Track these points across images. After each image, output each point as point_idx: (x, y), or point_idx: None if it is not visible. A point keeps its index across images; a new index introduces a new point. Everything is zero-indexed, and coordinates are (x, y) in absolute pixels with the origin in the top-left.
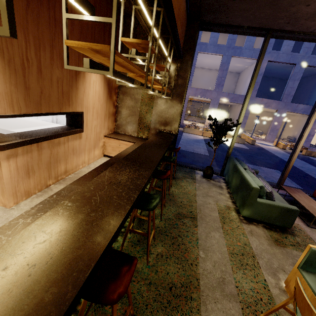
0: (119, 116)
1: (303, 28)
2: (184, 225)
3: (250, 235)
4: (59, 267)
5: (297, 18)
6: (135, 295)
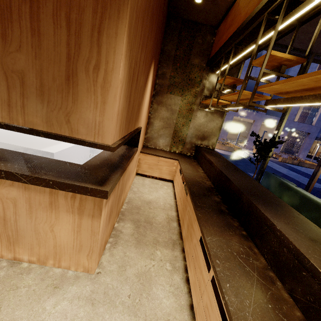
0: (150, 128)
1: None
2: None
3: None
4: None
5: None
6: None
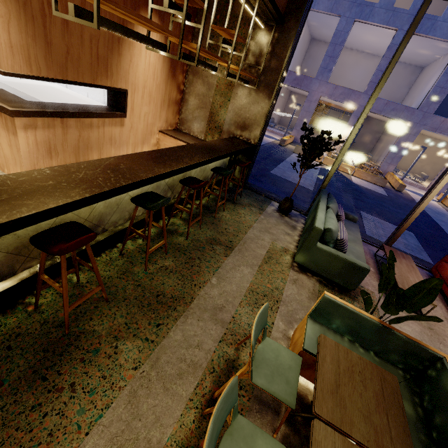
0: (185, 106)
1: None
2: (213, 251)
3: (291, 282)
4: (5, 205)
5: None
6: (119, 288)
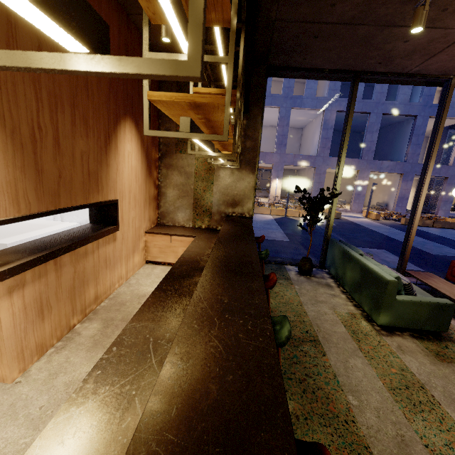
0: (163, 199)
1: (397, 68)
2: (307, 355)
3: (401, 353)
4: None
5: (392, 56)
6: None
